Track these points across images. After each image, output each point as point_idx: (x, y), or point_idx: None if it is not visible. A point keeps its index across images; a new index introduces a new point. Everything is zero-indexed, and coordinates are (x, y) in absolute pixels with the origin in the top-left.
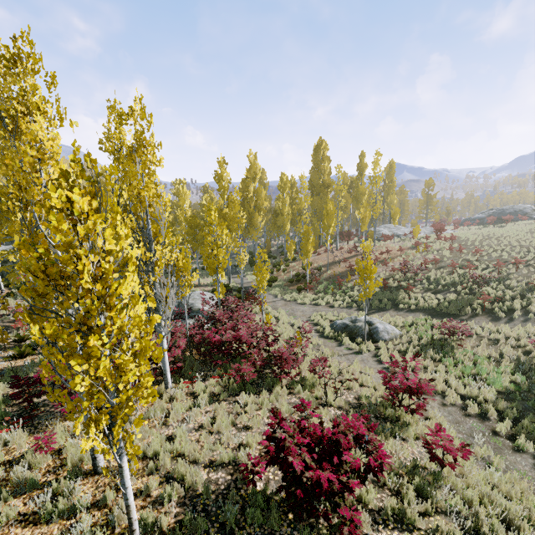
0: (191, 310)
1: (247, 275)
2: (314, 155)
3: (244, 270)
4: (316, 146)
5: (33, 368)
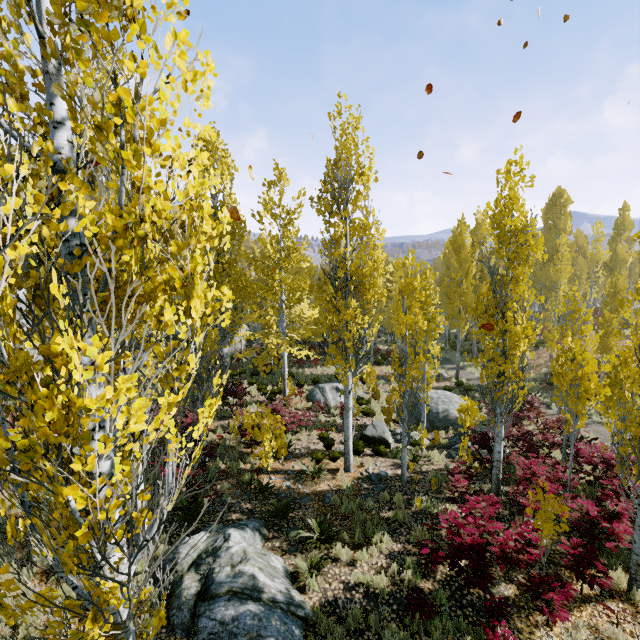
0: (448, 418)
1: (468, 367)
2: (548, 209)
3: (453, 358)
4: (551, 198)
5: (353, 498)
